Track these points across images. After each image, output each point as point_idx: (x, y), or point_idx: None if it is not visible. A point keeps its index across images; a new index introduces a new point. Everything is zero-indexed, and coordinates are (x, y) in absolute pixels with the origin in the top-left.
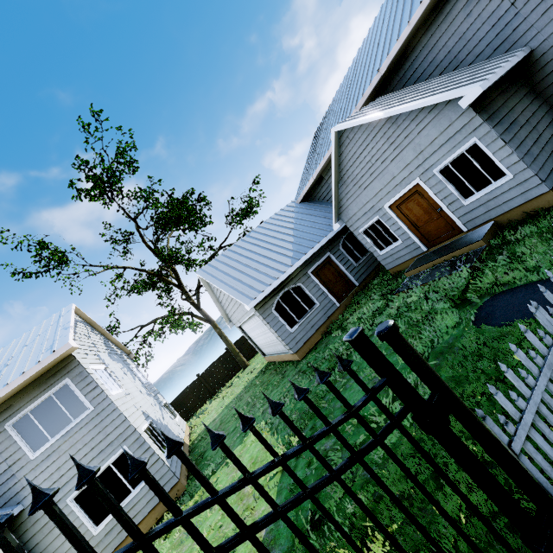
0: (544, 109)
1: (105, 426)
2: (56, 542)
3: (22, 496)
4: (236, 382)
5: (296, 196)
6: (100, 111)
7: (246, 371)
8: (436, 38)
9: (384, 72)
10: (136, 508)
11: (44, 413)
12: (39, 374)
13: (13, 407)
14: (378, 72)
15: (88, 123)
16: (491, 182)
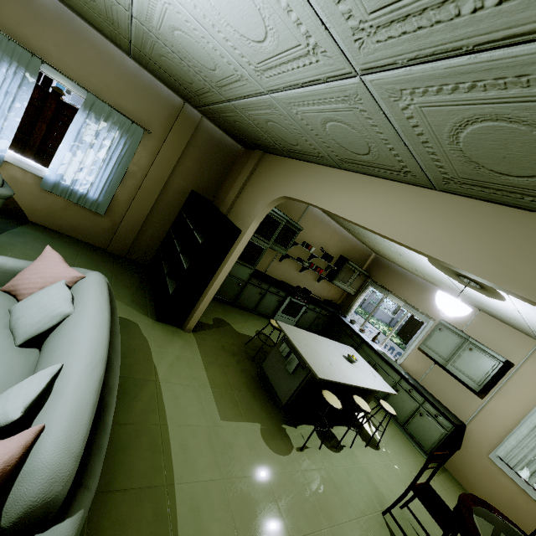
0: None
1: None
2: None
3: None
4: None
5: None
6: None
7: None
8: None
9: None
10: None
11: None
12: None
13: None
14: None
15: None
16: (69, 95)
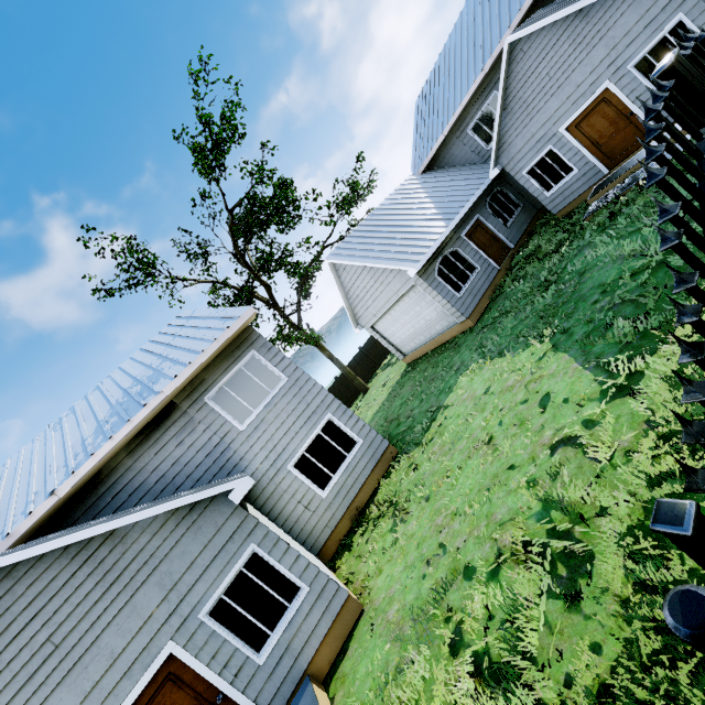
0: None
1: (304, 395)
2: (289, 506)
3: (243, 466)
4: (365, 402)
5: (414, 169)
6: (209, 55)
7: (372, 390)
8: None
9: None
10: (356, 471)
11: (239, 386)
12: (225, 345)
13: (207, 381)
14: None
15: (198, 72)
16: None
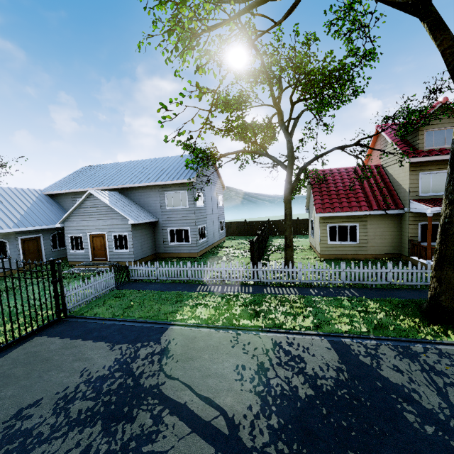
0: (152, 238)
1: None
2: None
3: None
4: None
5: (46, 189)
6: None
7: None
8: (144, 194)
9: (124, 187)
10: None
11: None
12: None
13: None
14: (122, 185)
15: None
16: (124, 249)
